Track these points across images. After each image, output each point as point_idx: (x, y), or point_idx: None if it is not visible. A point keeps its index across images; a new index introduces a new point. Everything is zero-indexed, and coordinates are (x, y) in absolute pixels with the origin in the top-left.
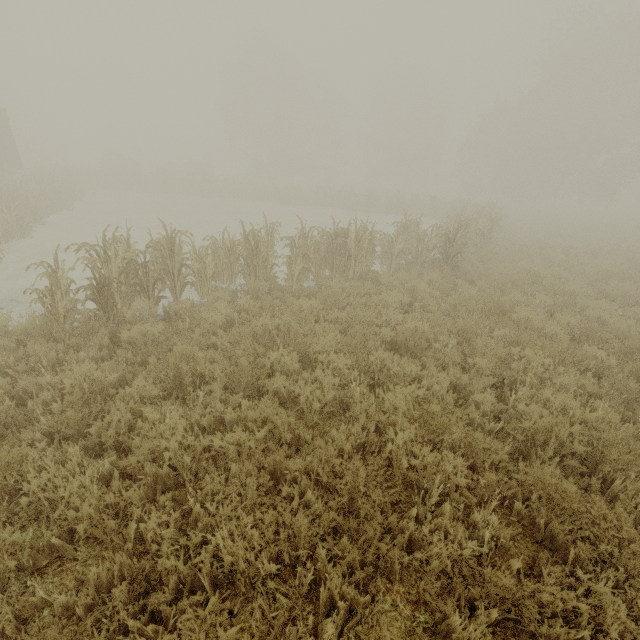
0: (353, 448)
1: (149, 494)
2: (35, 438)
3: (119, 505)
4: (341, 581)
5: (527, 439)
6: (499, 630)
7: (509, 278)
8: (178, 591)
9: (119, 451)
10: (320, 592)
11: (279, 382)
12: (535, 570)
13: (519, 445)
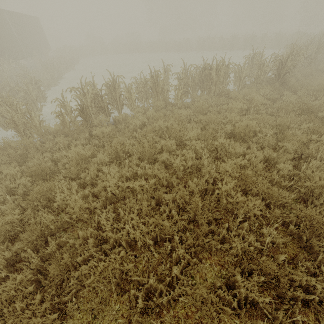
0: (200, 190)
1: (104, 205)
2: (61, 178)
3: (90, 208)
4: (183, 252)
5: (308, 192)
6: (265, 285)
7: (323, 87)
8: (115, 244)
9: (93, 185)
10: (175, 254)
11: (164, 156)
12: (295, 261)
13: (302, 195)
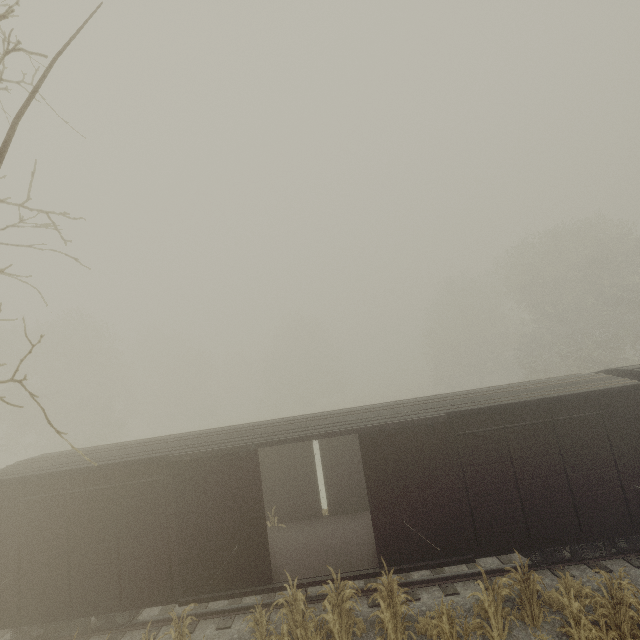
0: None
1: None
2: None
3: None
4: None
5: None
6: None
7: None
8: None
9: None
10: None
11: None
12: None
13: None
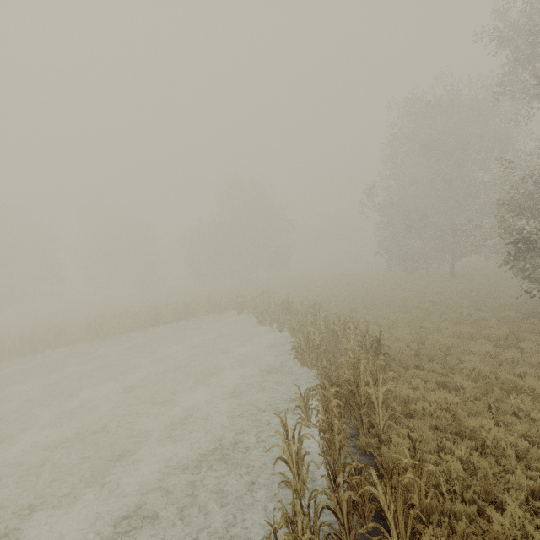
0: None
1: None
2: None
3: None
4: None
5: None
6: None
7: (426, 351)
8: None
9: None
10: None
11: None
12: None
13: None
